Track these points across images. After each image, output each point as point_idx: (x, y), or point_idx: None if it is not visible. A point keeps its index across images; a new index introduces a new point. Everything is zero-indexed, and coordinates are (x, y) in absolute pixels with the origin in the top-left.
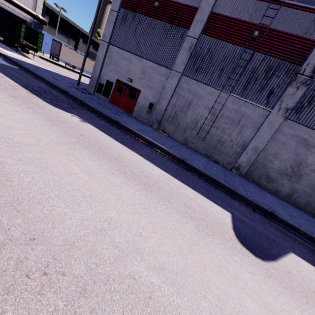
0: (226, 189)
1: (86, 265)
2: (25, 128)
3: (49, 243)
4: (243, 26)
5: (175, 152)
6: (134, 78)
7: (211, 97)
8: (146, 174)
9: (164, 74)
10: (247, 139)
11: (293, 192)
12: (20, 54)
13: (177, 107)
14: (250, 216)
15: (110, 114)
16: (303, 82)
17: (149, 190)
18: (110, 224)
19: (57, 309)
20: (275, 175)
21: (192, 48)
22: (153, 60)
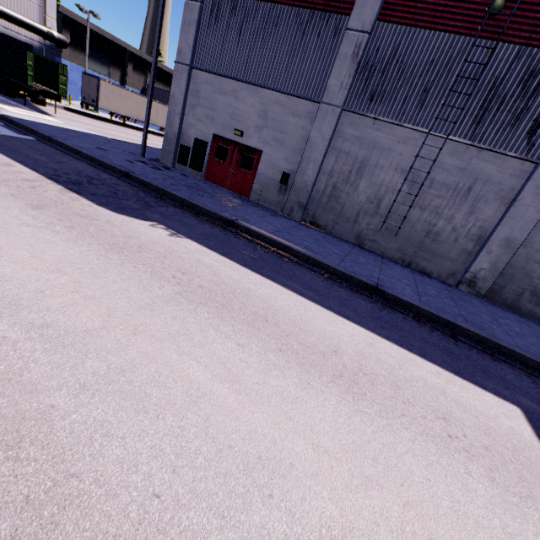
0: (475, 339)
1: None
2: (75, 283)
3: None
4: None
5: (355, 269)
6: (247, 129)
7: (406, 148)
8: (332, 346)
9: (305, 113)
10: (488, 223)
11: None
12: (31, 110)
13: (337, 175)
14: None
15: (217, 208)
16: None
17: (357, 393)
18: None
19: None
20: None
21: (359, 53)
22: (280, 88)
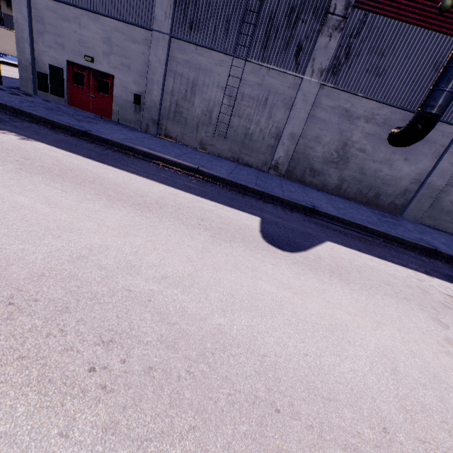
0: (258, 194)
1: (64, 289)
2: None
3: (9, 279)
4: None
5: (186, 161)
6: (96, 55)
7: (222, 70)
8: (141, 194)
9: (142, 39)
10: (281, 124)
11: (342, 182)
12: None
13: (177, 94)
14: (286, 217)
15: (73, 123)
16: (336, 26)
17: (146, 210)
18: (92, 250)
19: (35, 326)
20: (320, 166)
21: None
22: (117, 16)
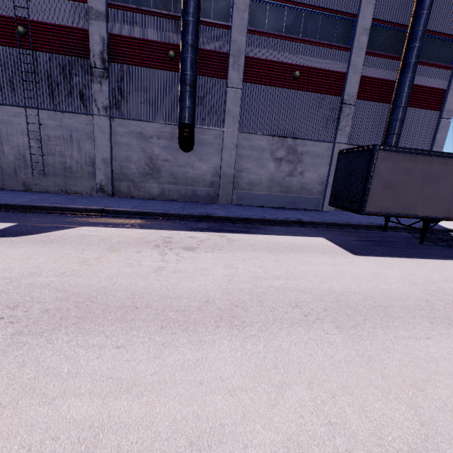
0: (50, 209)
1: None
2: None
3: None
4: (1, 22)
5: None
6: None
7: (21, 119)
8: None
9: None
10: (92, 153)
11: (163, 188)
12: None
13: None
14: (60, 219)
15: None
16: (102, 76)
17: None
18: None
19: None
20: (140, 179)
21: None
22: None
